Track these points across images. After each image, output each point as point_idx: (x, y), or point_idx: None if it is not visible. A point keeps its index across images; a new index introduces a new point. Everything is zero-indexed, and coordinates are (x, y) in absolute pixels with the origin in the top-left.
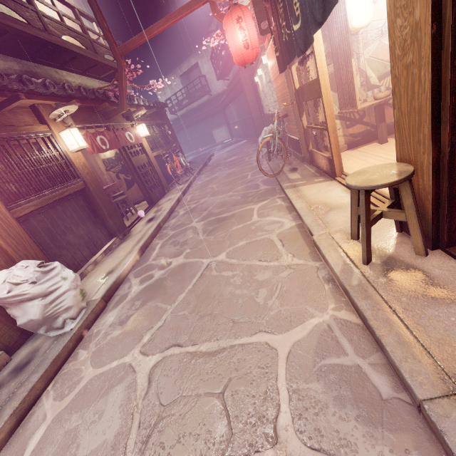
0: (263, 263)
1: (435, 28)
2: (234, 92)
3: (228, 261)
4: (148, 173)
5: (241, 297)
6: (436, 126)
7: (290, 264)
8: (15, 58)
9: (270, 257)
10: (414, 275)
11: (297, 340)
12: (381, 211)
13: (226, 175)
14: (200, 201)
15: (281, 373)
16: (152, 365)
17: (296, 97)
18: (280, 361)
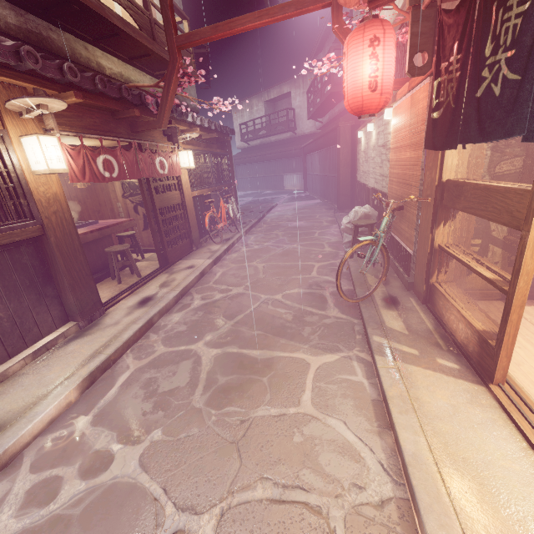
0: None
1: None
2: (324, 139)
3: None
4: (176, 218)
5: None
6: None
7: None
8: (16, 6)
9: None
10: None
11: None
12: None
13: (283, 252)
14: (230, 292)
15: None
16: None
17: (435, 193)
18: None
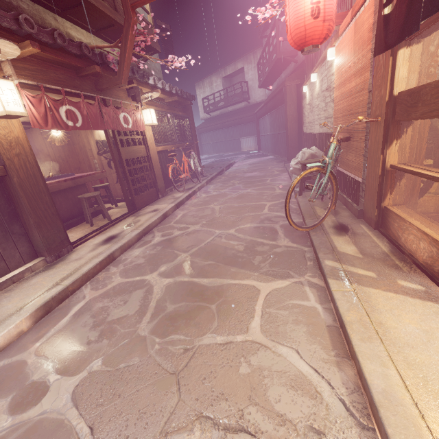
0: None
1: None
2: (273, 101)
3: None
4: (142, 169)
5: None
6: None
7: None
8: None
9: None
10: None
11: None
12: None
13: (238, 196)
14: (188, 229)
15: None
16: None
17: (386, 110)
18: None
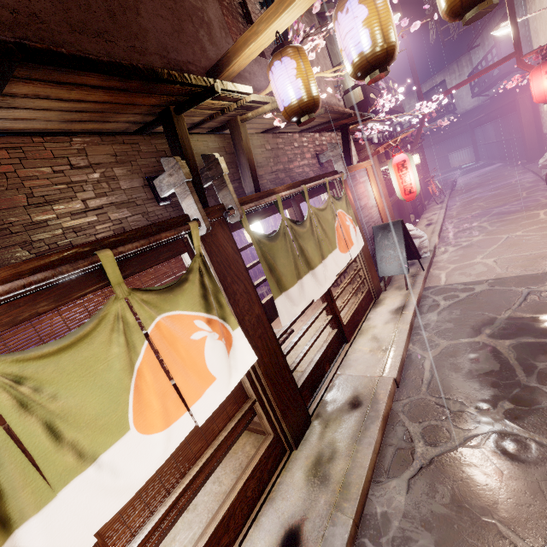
0: None
1: None
2: (499, 111)
3: (525, 234)
4: None
5: (542, 242)
6: None
7: None
8: None
9: None
10: None
11: None
12: None
13: (492, 196)
14: (472, 214)
15: None
16: (493, 260)
17: None
18: None
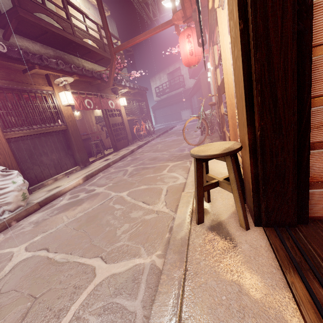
0: (143, 205)
1: (243, 25)
2: (196, 87)
3: (125, 197)
4: (120, 129)
5: (110, 226)
6: (250, 111)
7: (158, 210)
8: (53, 48)
9: (151, 201)
10: (225, 244)
11: (114, 273)
12: (217, 181)
13: (172, 140)
14: (144, 154)
15: (81, 297)
16: (22, 259)
17: (218, 91)
18: (89, 287)
